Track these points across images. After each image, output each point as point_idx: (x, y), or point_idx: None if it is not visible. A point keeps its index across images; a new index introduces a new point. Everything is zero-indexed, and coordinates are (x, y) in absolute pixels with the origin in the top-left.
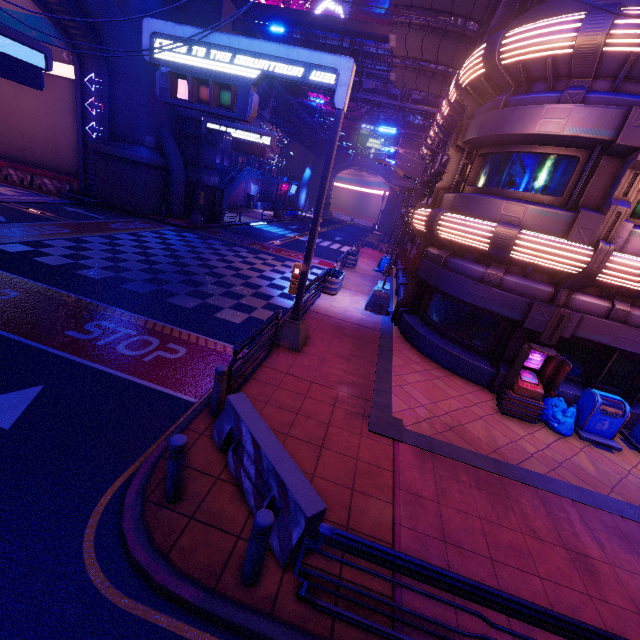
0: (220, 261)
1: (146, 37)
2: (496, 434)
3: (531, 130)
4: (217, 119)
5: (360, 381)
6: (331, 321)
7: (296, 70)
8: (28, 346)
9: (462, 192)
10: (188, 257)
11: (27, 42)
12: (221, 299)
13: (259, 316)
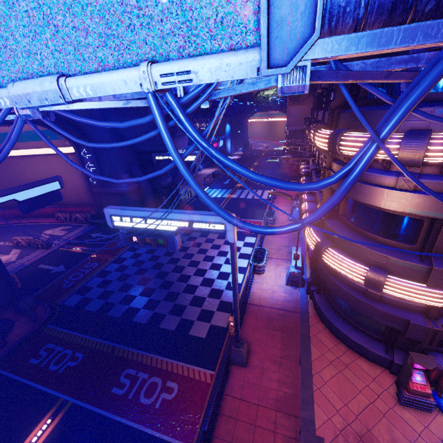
0: (185, 258)
1: (108, 217)
2: (397, 436)
3: (378, 204)
4: (160, 153)
5: (290, 392)
6: (264, 313)
7: (198, 224)
8: (95, 414)
9: (337, 217)
10: (165, 263)
11: (48, 181)
12: (191, 310)
13: (216, 322)
